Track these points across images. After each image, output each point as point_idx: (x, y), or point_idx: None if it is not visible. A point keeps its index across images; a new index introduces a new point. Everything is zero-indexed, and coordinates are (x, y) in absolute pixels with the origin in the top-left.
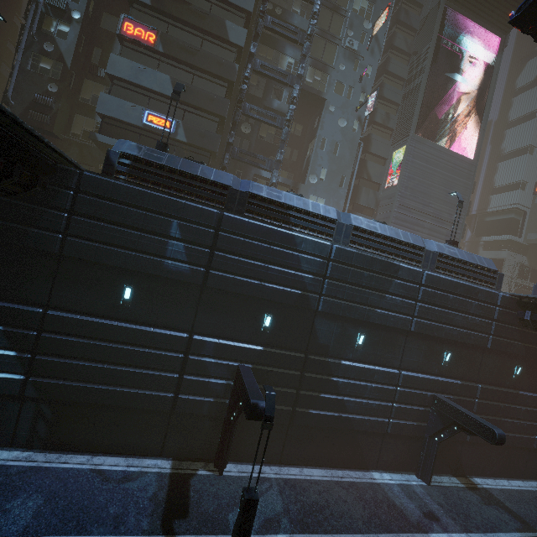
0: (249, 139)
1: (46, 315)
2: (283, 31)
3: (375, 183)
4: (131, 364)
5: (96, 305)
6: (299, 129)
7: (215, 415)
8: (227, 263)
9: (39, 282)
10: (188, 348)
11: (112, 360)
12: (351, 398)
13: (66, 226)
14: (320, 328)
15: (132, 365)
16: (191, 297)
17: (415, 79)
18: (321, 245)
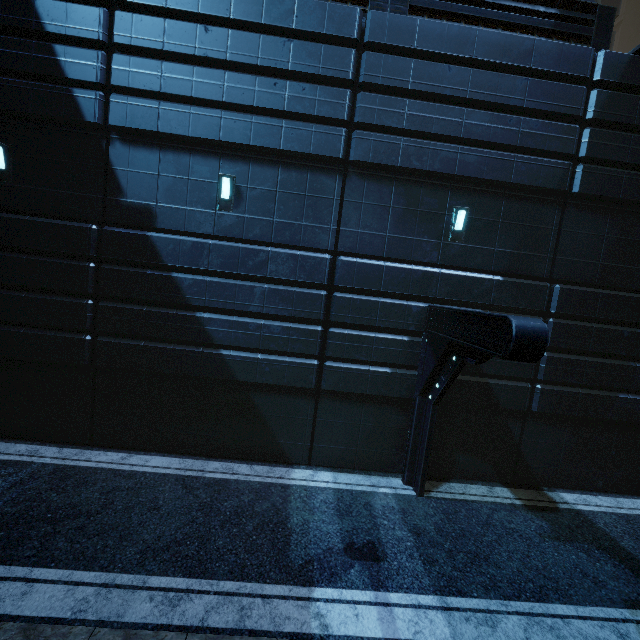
0: None
1: None
2: None
3: None
4: None
5: None
6: None
7: None
8: None
9: None
10: None
11: None
12: (219, 316)
13: None
14: (127, 169)
15: None
16: None
17: None
18: None
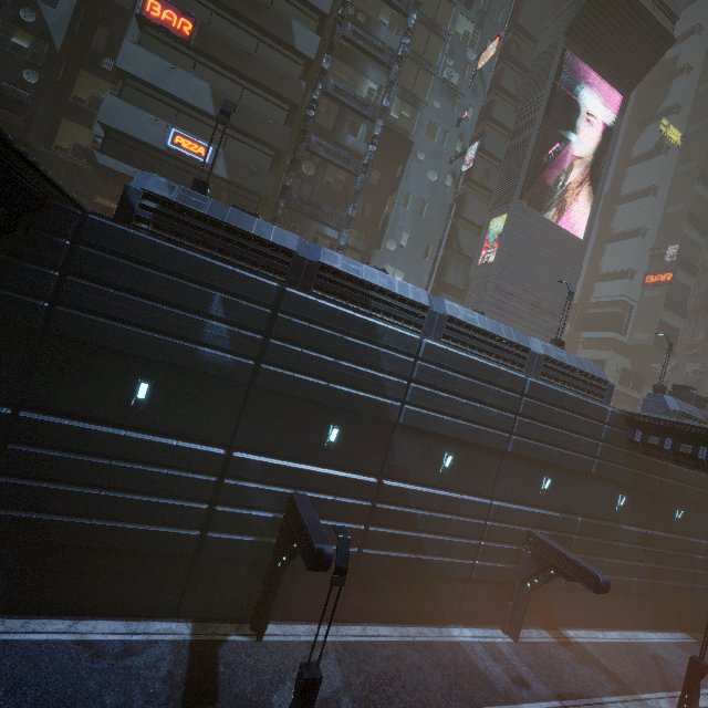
0: (312, 184)
1: (17, 419)
2: (366, 46)
3: (466, 256)
4: (142, 490)
5: (94, 406)
6: (376, 177)
7: (255, 560)
8: (286, 355)
9: (7, 369)
10: (224, 469)
11: (115, 484)
12: (431, 536)
13: (56, 291)
14: (400, 445)
15: (144, 491)
16: (233, 399)
17: (523, 132)
18: (408, 339)
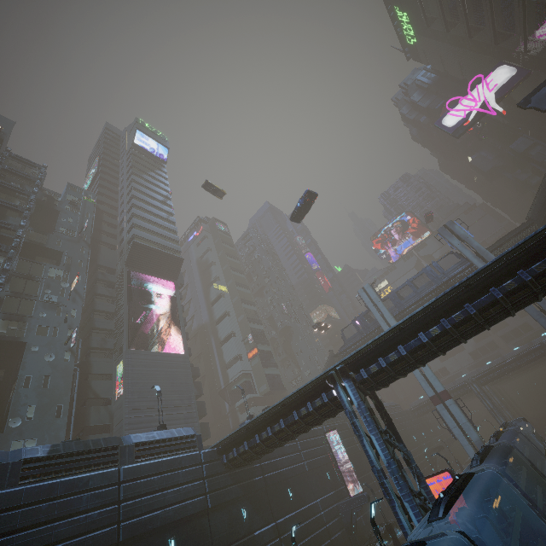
0: None
1: None
2: None
3: (106, 398)
4: None
5: None
6: (0, 374)
7: None
8: None
9: None
10: None
11: None
12: None
13: None
14: None
15: None
16: None
17: (120, 312)
18: None
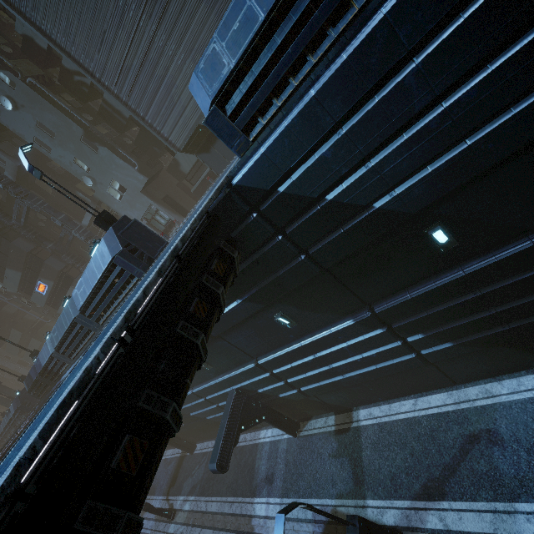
0: None
1: None
2: None
3: None
4: None
5: None
6: None
7: None
8: None
9: None
10: None
11: None
12: (194, 413)
13: None
14: None
15: None
16: None
17: None
18: None
